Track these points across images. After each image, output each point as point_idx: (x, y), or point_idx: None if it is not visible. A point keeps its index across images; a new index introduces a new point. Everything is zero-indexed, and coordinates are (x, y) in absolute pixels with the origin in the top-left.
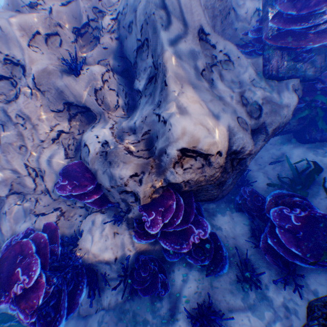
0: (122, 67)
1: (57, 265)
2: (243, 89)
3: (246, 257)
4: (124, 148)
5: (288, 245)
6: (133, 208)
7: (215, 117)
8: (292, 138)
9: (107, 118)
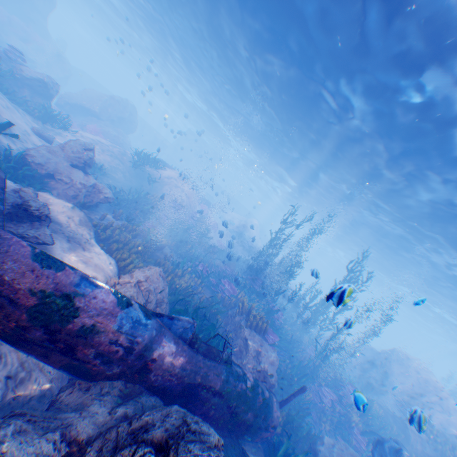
0: None
1: None
2: None
3: None
4: None
5: None
6: None
7: None
8: None
9: None
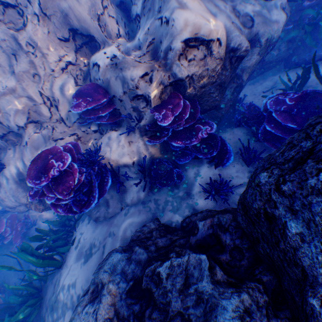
0: (118, 0)
1: (84, 160)
2: (235, 4)
3: (248, 148)
4: (131, 60)
5: (285, 122)
6: (144, 115)
7: (213, 15)
8: (283, 69)
9: (111, 44)
